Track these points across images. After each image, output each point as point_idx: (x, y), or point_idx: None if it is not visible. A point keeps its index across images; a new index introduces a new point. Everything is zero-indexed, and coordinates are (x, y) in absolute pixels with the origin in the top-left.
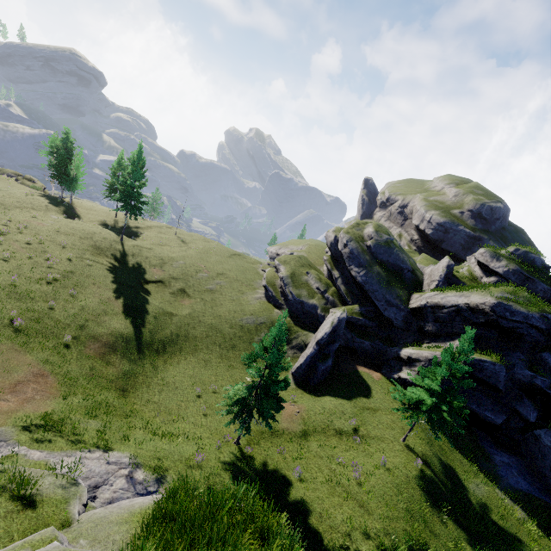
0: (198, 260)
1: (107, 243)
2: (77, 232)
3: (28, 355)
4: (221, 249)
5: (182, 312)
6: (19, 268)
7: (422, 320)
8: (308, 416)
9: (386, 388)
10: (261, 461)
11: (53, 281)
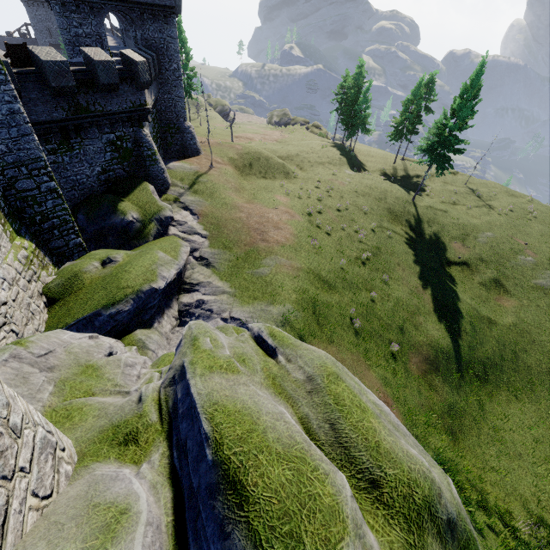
0: (511, 231)
1: (399, 204)
2: (371, 192)
3: (371, 369)
4: (541, 210)
5: (502, 320)
6: (339, 243)
7: None
8: None
9: None
10: None
11: (366, 261)
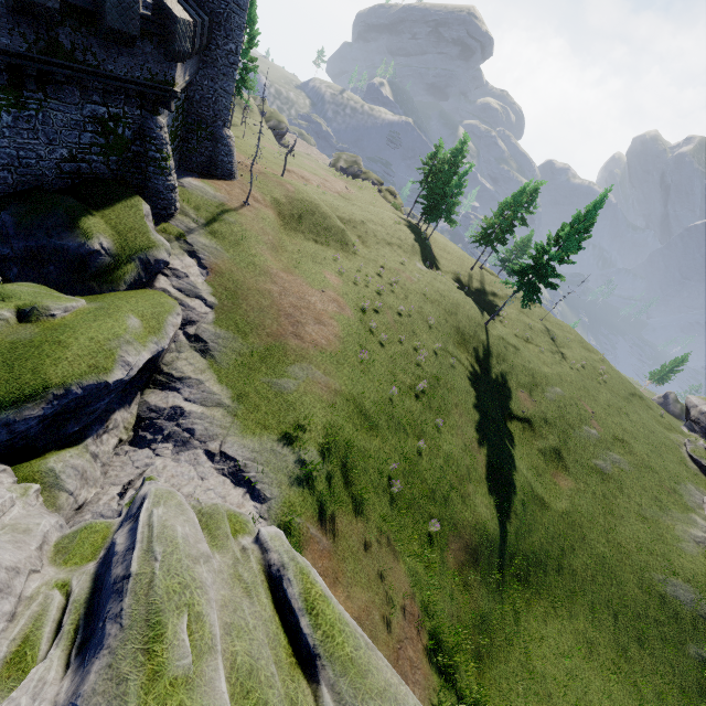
0: (581, 392)
1: (471, 326)
2: (442, 300)
3: (401, 559)
4: (612, 374)
5: (555, 503)
6: (392, 361)
7: None
8: None
9: None
10: None
11: (420, 394)
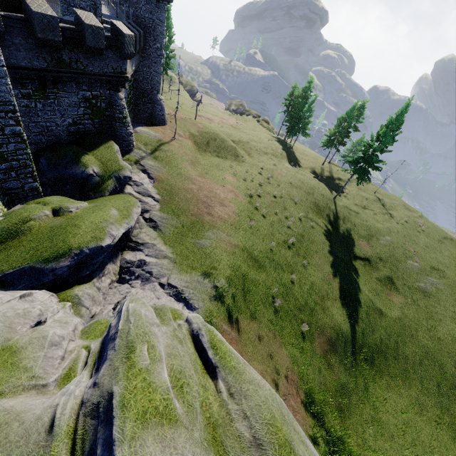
0: (405, 239)
1: (323, 201)
2: (303, 186)
3: (283, 347)
4: (428, 225)
5: (390, 313)
6: (271, 226)
7: None
8: None
9: None
10: None
11: (291, 245)
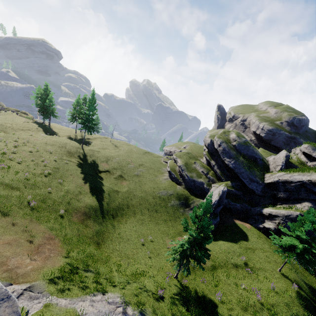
0: (126, 157)
1: (74, 149)
2: (57, 143)
3: (41, 225)
4: (138, 149)
5: (123, 190)
6: (27, 167)
7: (275, 190)
8: (212, 255)
9: (257, 234)
10: (193, 290)
11: (48, 175)
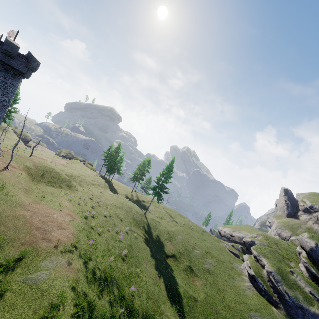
0: (188, 235)
1: (138, 216)
2: (124, 206)
3: None
4: (194, 225)
5: (199, 296)
6: (106, 242)
7: None
8: None
9: None
10: None
11: (124, 257)
